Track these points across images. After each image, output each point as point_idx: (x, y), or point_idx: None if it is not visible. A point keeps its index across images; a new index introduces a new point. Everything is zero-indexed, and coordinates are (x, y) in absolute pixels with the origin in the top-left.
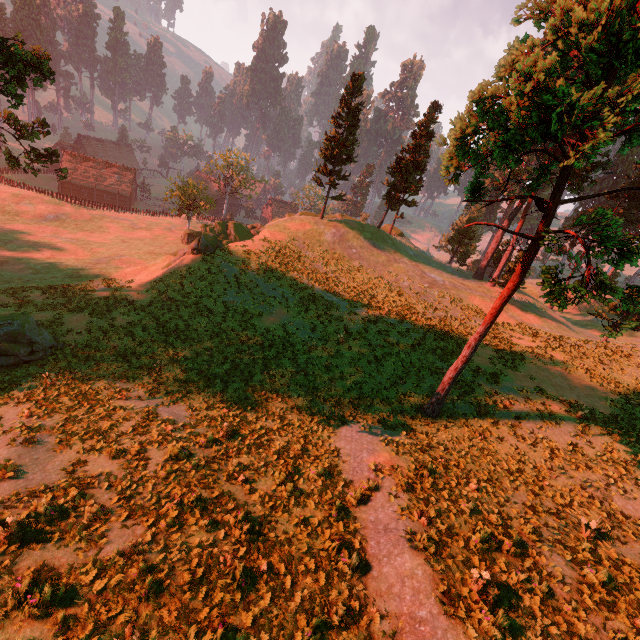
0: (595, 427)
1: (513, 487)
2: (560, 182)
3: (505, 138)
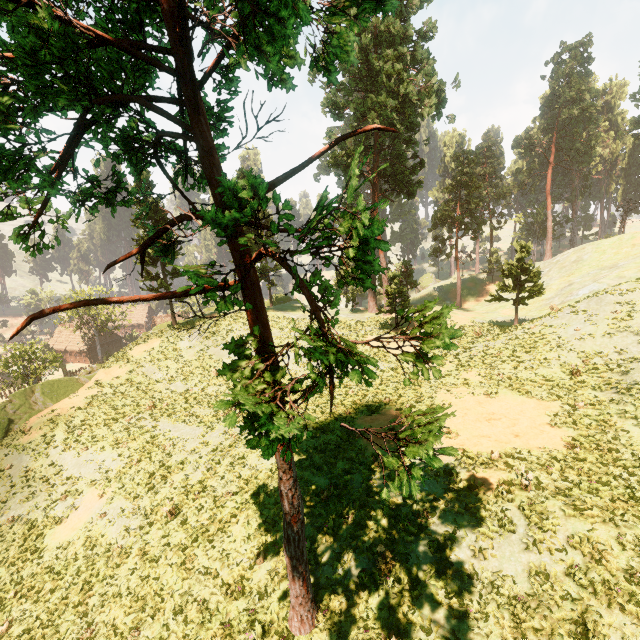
0: (554, 502)
1: None
2: (206, 171)
3: None
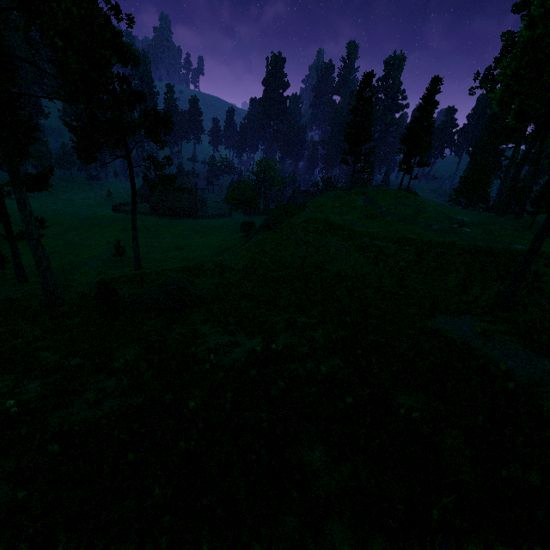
0: None
1: None
2: None
3: None
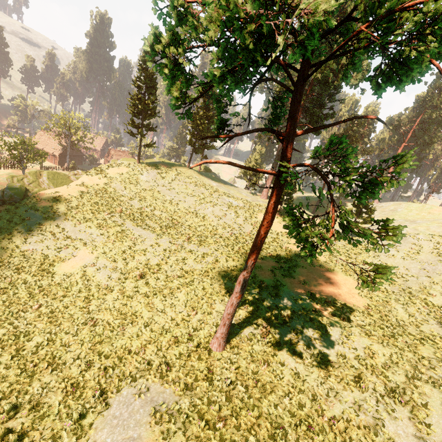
0: (356, 328)
1: (294, 439)
2: (292, 111)
3: (218, 53)
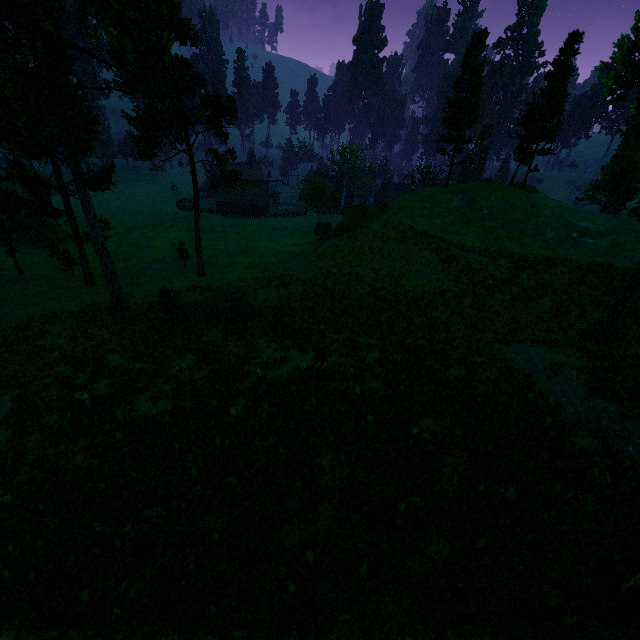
0: None
1: None
2: None
3: None
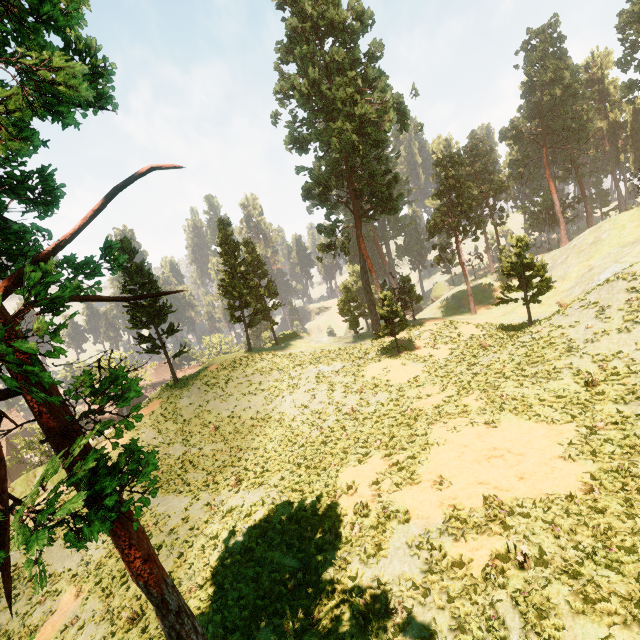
0: (559, 587)
1: None
2: None
3: None
